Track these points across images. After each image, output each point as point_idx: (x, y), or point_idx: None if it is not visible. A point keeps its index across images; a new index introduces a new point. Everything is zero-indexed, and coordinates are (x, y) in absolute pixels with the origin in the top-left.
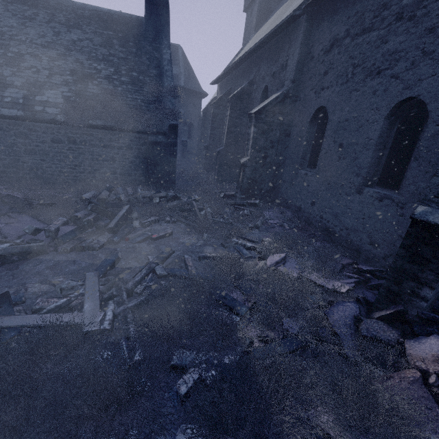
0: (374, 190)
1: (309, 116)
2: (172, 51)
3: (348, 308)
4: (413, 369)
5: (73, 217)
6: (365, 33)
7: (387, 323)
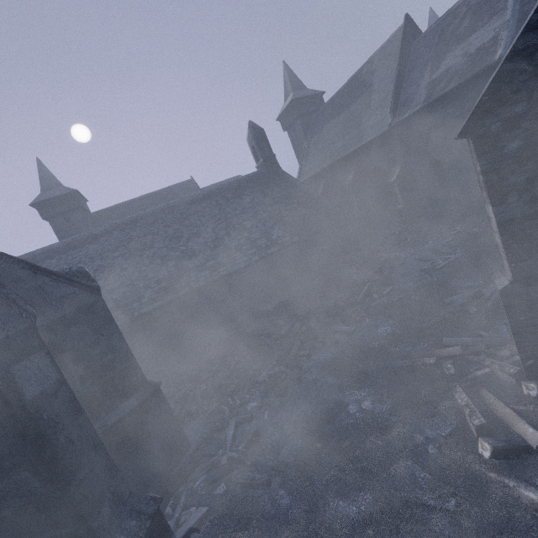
0: None
1: (426, 167)
2: None
3: None
4: None
5: (378, 262)
6: (442, 126)
7: None
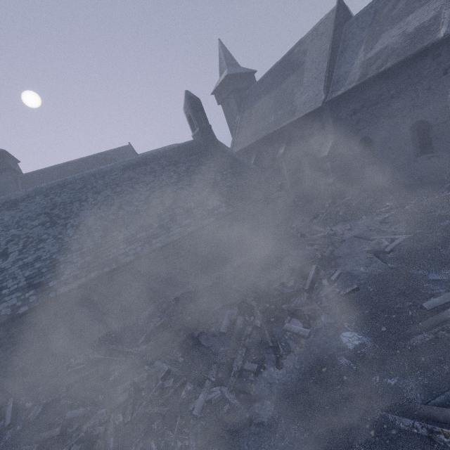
0: (423, 157)
1: (356, 144)
2: None
3: None
4: None
5: (317, 237)
6: (375, 105)
7: None
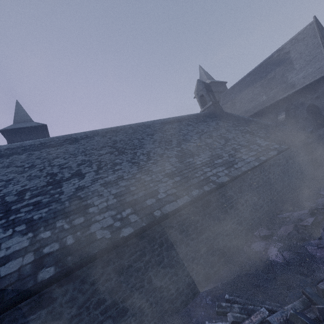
0: None
1: None
2: None
3: None
4: None
5: None
6: None
7: None
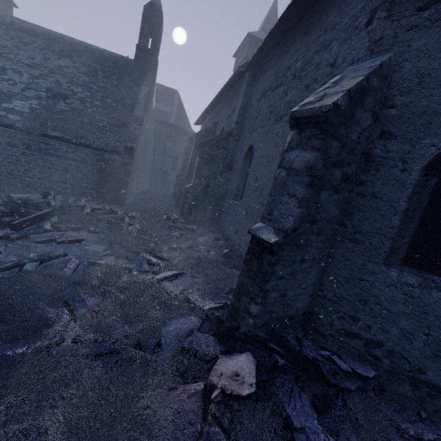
0: None
1: (244, 153)
2: (169, 93)
3: (189, 321)
4: (201, 382)
5: None
6: (278, 87)
7: (218, 339)
